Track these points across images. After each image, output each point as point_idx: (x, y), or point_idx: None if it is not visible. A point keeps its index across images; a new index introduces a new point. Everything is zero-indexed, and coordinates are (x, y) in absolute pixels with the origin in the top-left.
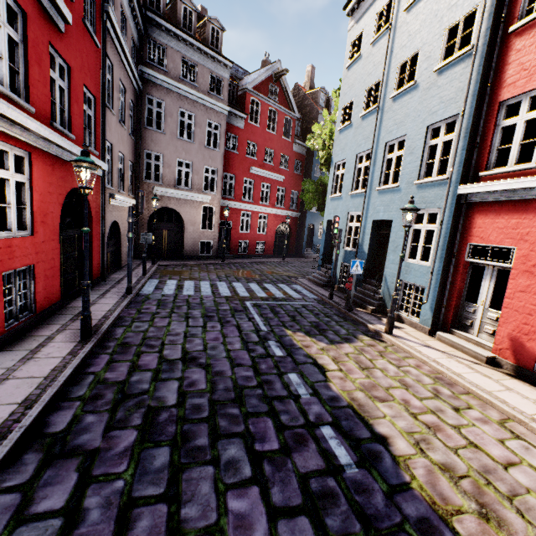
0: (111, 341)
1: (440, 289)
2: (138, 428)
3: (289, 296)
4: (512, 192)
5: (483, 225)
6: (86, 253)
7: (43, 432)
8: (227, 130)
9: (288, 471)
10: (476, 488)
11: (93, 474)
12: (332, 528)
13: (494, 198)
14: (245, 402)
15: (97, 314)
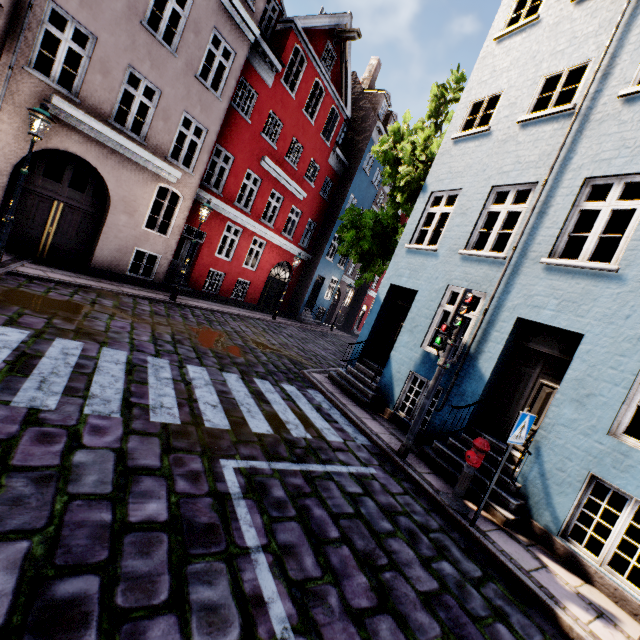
0: None
1: None
2: None
3: (317, 432)
4: None
5: None
6: None
7: None
8: (243, 72)
9: None
10: None
11: None
12: None
13: None
14: None
15: None
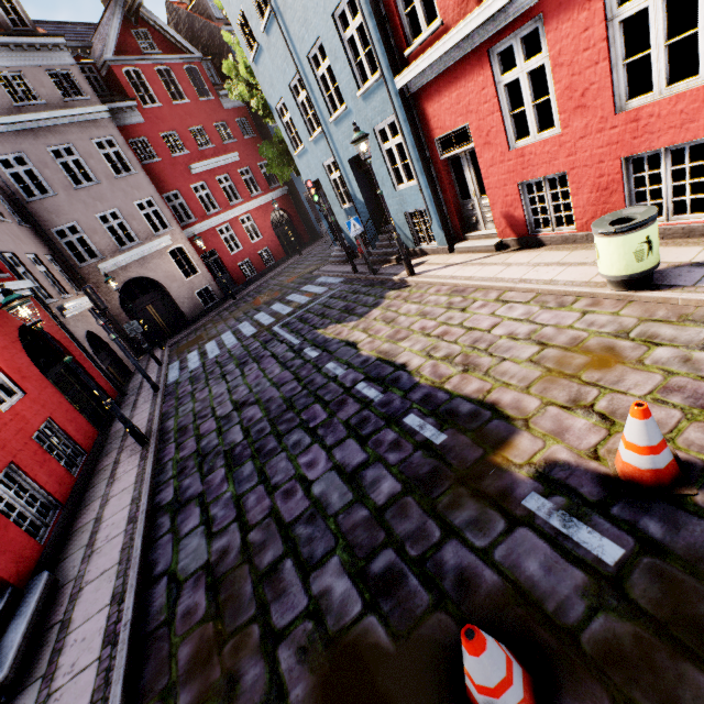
0: (169, 433)
1: (437, 202)
2: (224, 466)
3: (315, 295)
4: (437, 63)
5: (435, 113)
6: (86, 378)
7: (160, 507)
8: (126, 137)
9: (335, 425)
10: (464, 358)
11: (208, 501)
12: (367, 434)
13: (428, 78)
14: (296, 405)
15: (141, 423)
